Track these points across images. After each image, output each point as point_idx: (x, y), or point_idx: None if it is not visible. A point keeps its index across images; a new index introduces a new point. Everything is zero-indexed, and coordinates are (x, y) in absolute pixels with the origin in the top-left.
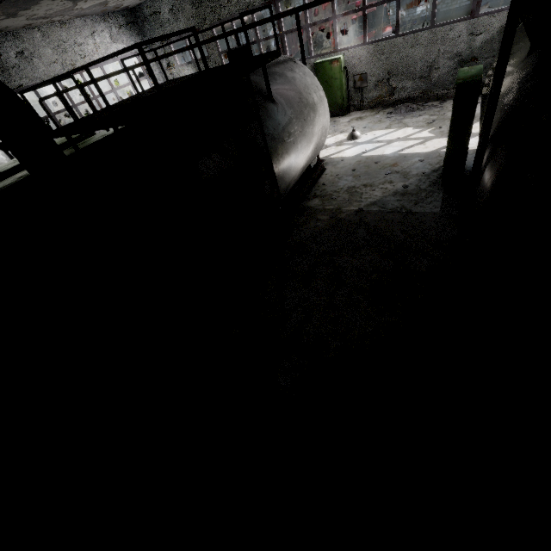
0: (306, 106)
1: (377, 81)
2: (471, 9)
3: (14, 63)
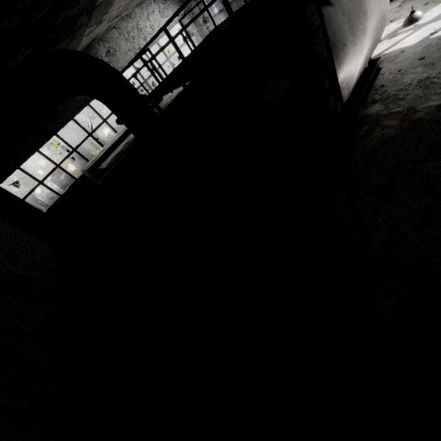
0: None
1: None
2: None
3: (106, 61)
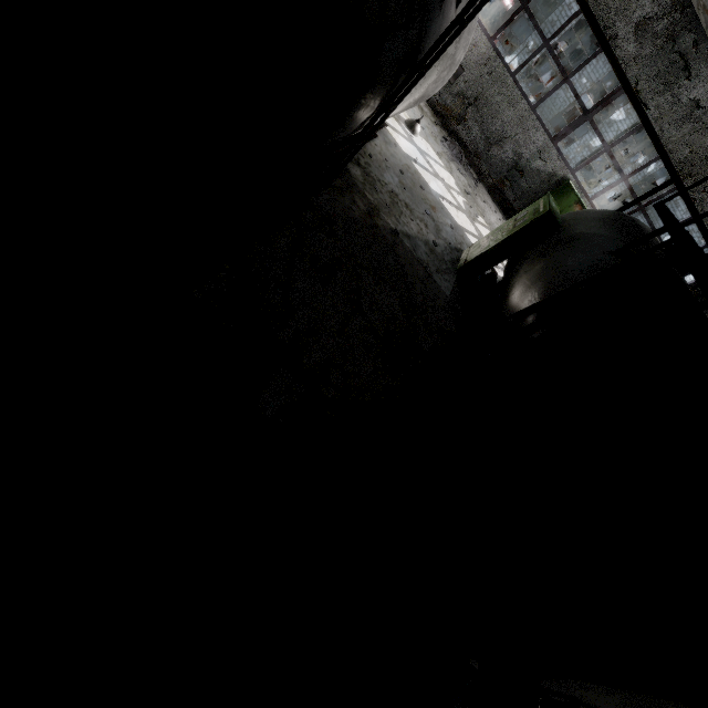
0: (454, 56)
1: (463, 92)
2: (558, 133)
3: None
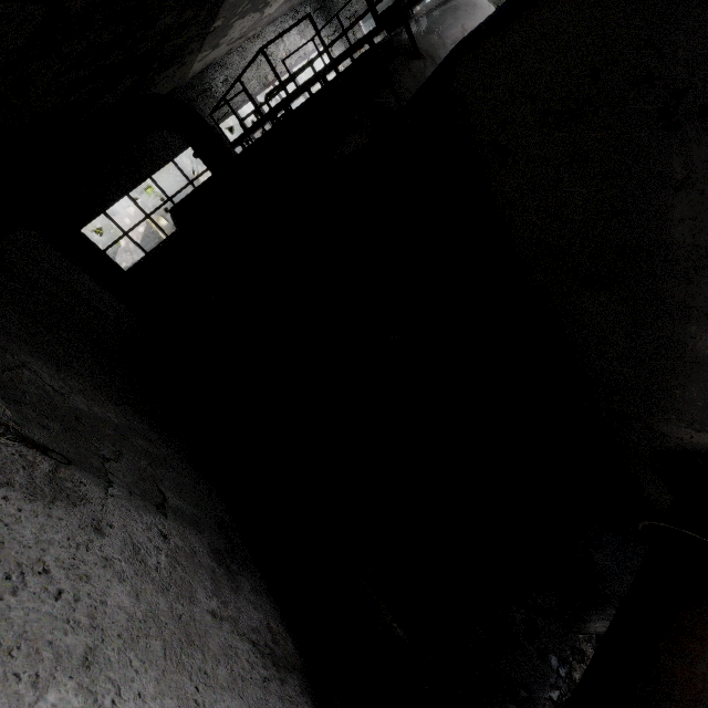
0: None
1: None
2: None
3: (221, 92)
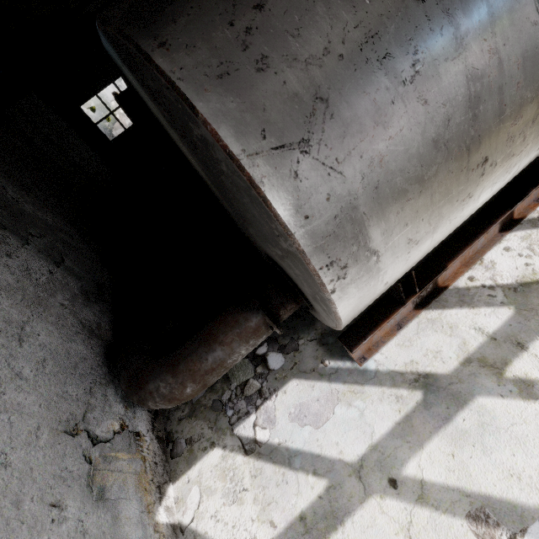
0: None
1: None
2: None
3: None
